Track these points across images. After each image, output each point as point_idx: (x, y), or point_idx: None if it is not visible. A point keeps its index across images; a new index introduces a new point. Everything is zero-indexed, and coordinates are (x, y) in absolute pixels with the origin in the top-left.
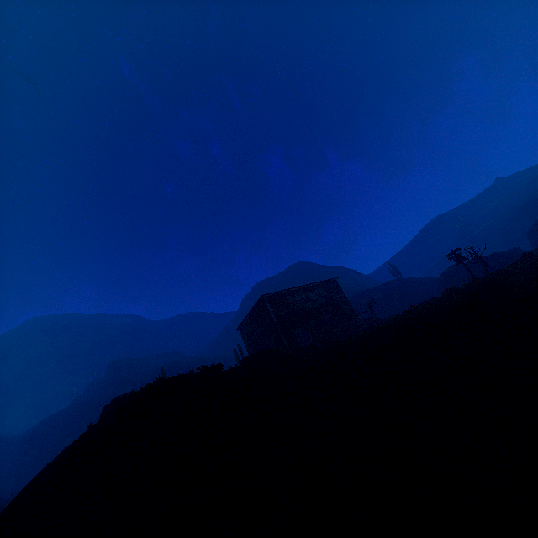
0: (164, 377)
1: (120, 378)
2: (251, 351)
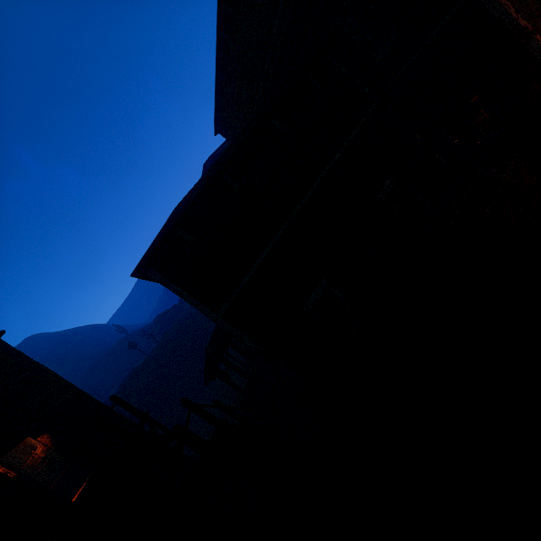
0: None
1: None
2: None
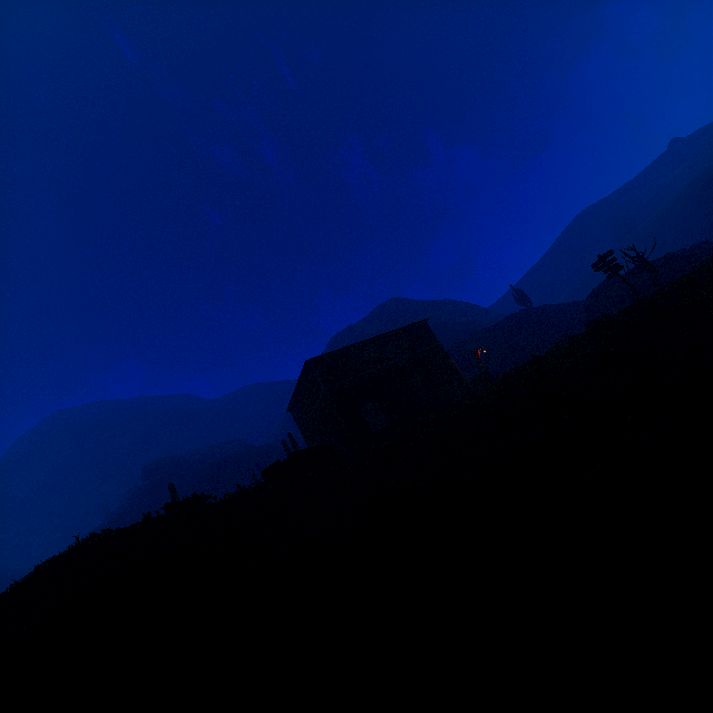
0: (173, 496)
1: (158, 485)
2: (309, 441)
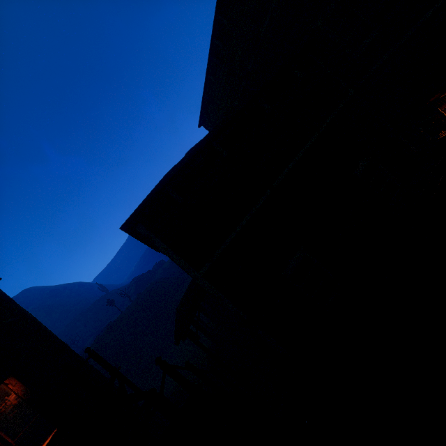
0: None
1: None
2: None
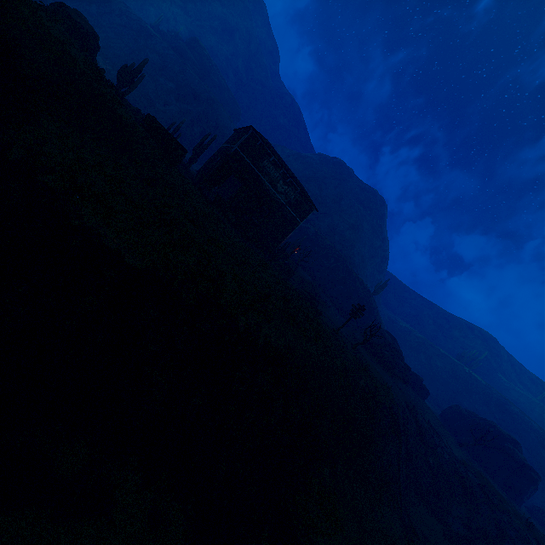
0: (141, 65)
1: (184, 56)
2: (216, 152)
